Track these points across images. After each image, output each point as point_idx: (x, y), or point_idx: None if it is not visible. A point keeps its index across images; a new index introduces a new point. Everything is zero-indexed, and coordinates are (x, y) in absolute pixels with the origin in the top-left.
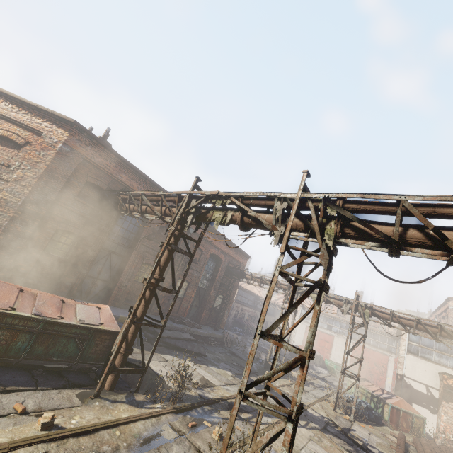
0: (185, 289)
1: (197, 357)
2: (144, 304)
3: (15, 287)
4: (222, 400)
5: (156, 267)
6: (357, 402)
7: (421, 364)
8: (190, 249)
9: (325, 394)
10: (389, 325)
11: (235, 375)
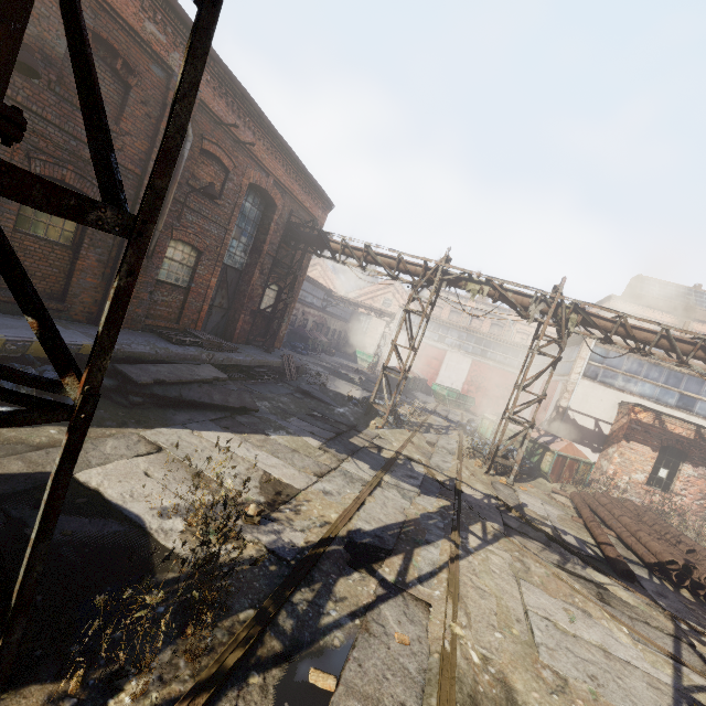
0: (192, 267)
1: (238, 415)
2: None
3: None
4: (330, 543)
5: None
6: (504, 451)
7: (598, 393)
8: None
9: (456, 442)
10: (609, 340)
11: (325, 444)
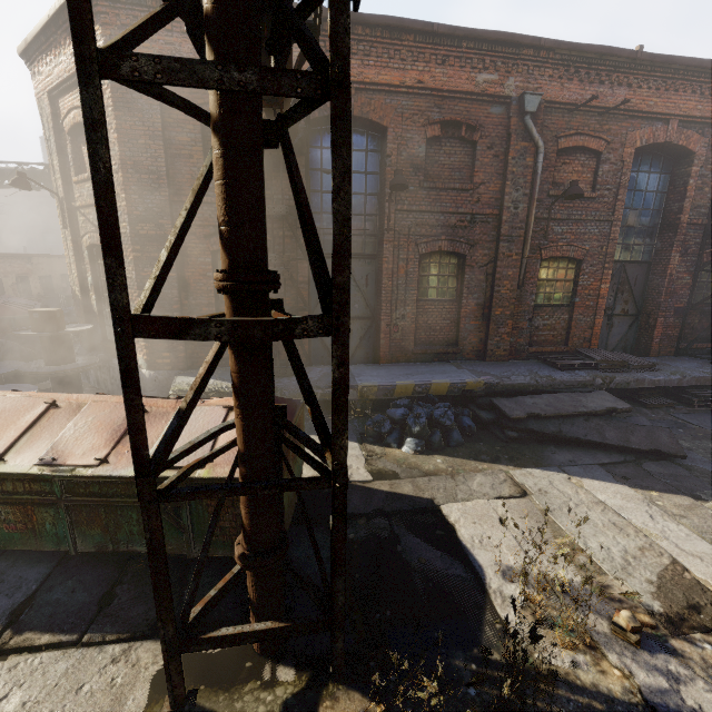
0: (572, 280)
1: (647, 460)
2: (235, 403)
3: (42, 401)
4: None
5: (106, 234)
6: None
7: None
8: (322, 56)
9: None
10: None
11: None
